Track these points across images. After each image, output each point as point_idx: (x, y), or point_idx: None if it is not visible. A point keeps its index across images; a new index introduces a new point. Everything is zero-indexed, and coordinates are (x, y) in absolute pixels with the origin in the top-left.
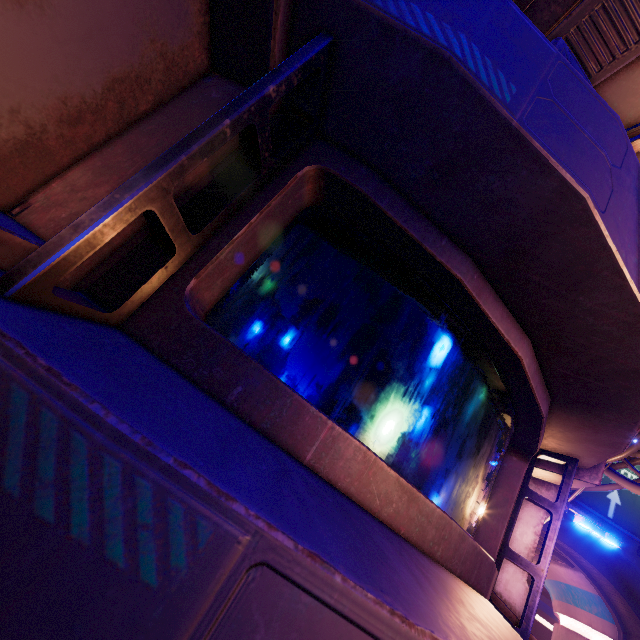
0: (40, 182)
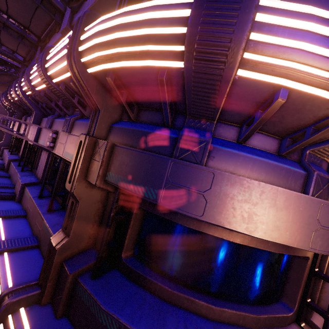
0: (95, 238)
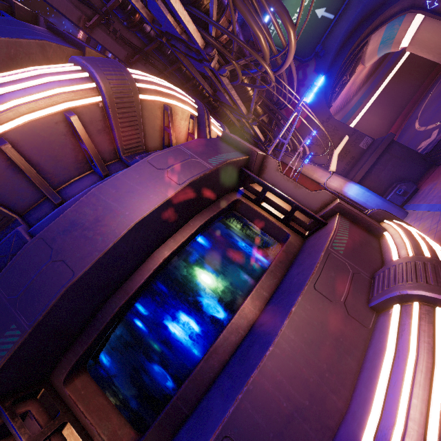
0: None
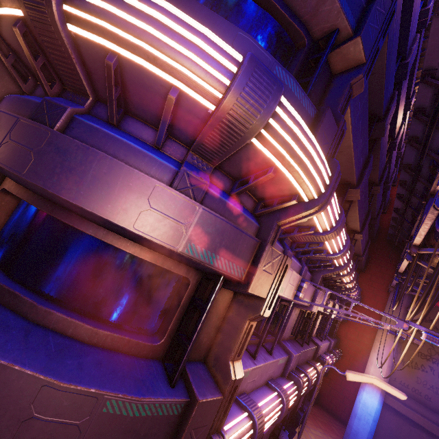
0: None
